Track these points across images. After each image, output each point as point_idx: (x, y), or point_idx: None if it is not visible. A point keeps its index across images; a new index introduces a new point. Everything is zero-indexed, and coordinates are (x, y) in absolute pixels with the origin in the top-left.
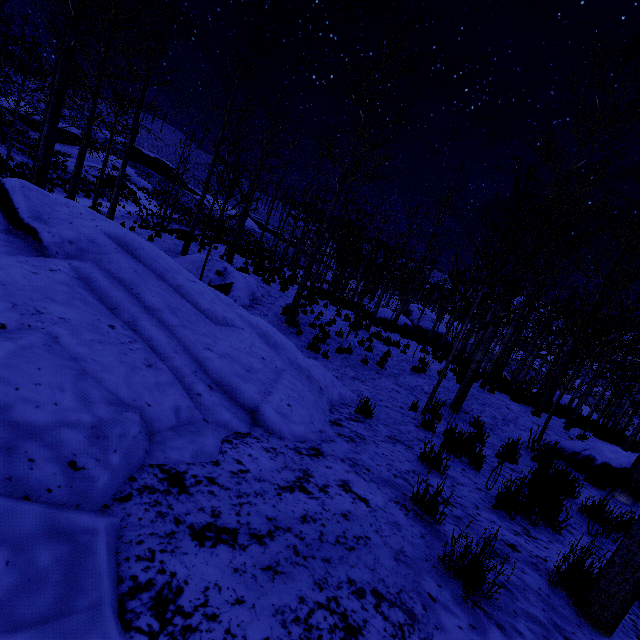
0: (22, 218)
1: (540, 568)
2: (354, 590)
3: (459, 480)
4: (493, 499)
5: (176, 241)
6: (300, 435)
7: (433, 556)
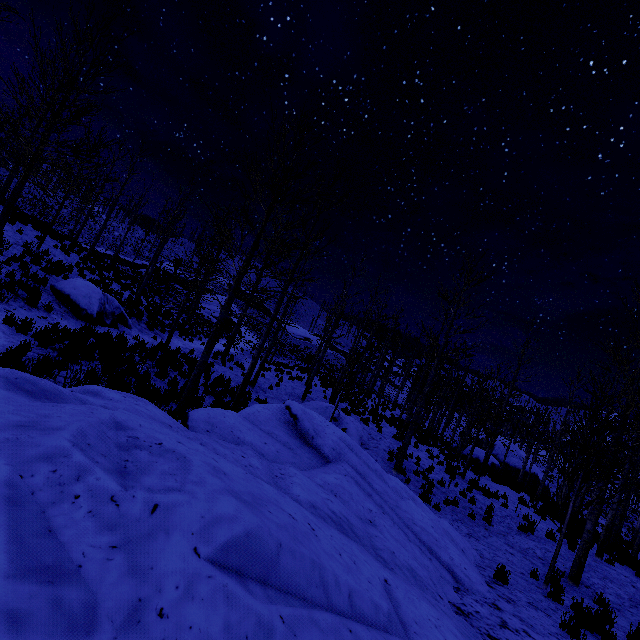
0: (313, 436)
1: None
2: None
3: None
4: None
5: (291, 383)
6: (481, 593)
7: None
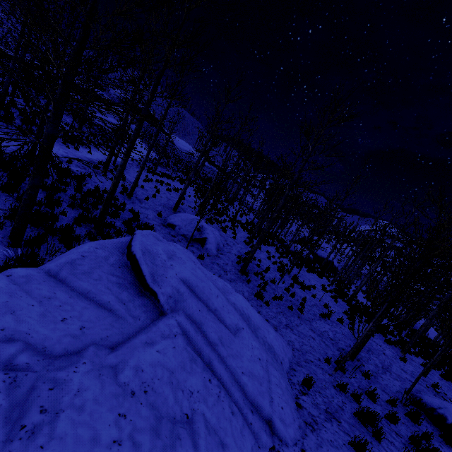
0: (148, 284)
1: None
2: None
3: None
4: None
5: (167, 195)
6: (293, 437)
7: None
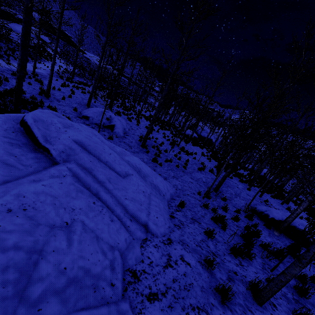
0: (41, 143)
1: (244, 281)
2: (192, 308)
3: (218, 239)
4: (229, 247)
5: (82, 95)
6: (163, 233)
7: (212, 285)
